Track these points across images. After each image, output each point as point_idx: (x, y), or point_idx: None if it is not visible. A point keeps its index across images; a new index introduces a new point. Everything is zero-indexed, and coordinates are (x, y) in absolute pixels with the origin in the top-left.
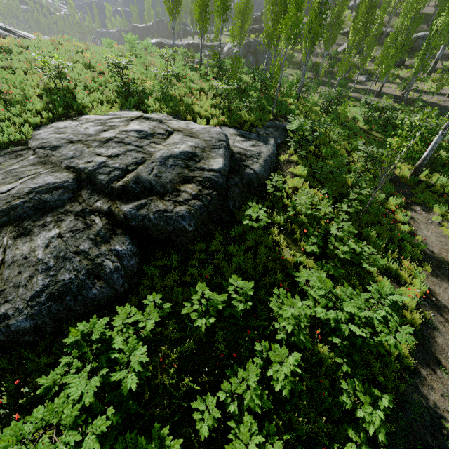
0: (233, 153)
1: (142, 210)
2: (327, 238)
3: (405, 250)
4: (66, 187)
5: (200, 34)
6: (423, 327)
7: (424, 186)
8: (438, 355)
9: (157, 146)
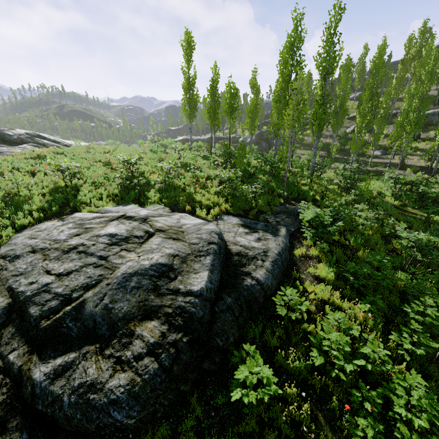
0: (231, 255)
1: (59, 380)
2: (394, 429)
3: None
4: None
5: (213, 130)
6: None
7: None
8: None
9: (128, 255)
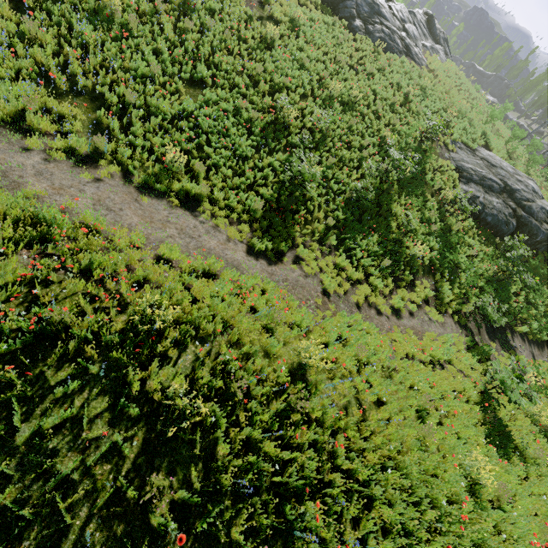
0: None
1: (530, 219)
2: None
3: None
4: (500, 187)
5: None
6: None
7: None
8: None
9: (537, 200)
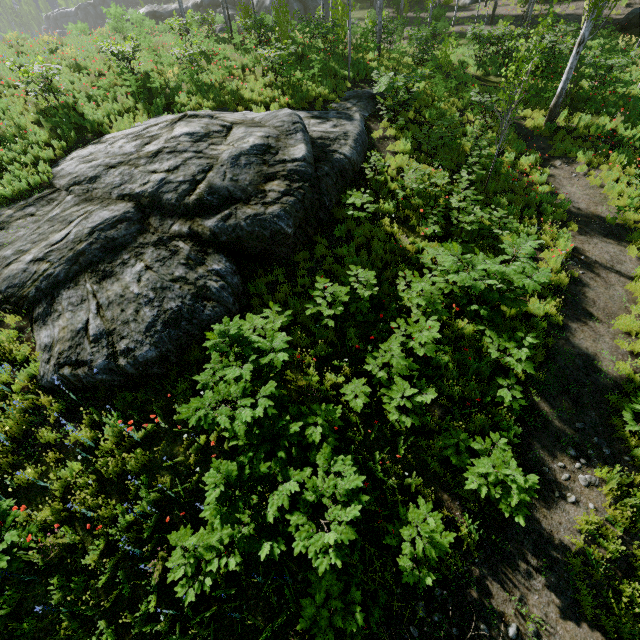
0: (314, 140)
1: (230, 220)
2: (449, 213)
3: (545, 214)
4: (130, 219)
5: None
6: (571, 287)
7: (564, 132)
8: (590, 309)
9: (219, 148)
